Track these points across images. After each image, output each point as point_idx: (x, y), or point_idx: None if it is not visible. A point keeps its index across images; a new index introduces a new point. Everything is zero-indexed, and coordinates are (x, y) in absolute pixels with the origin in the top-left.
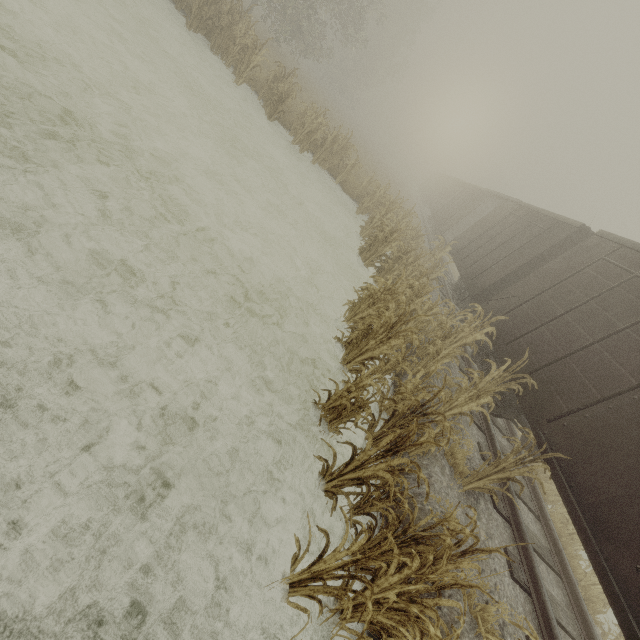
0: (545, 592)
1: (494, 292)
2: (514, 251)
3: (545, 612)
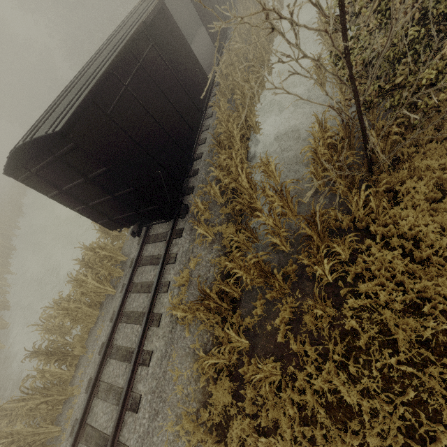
0: None
1: None
2: None
3: None
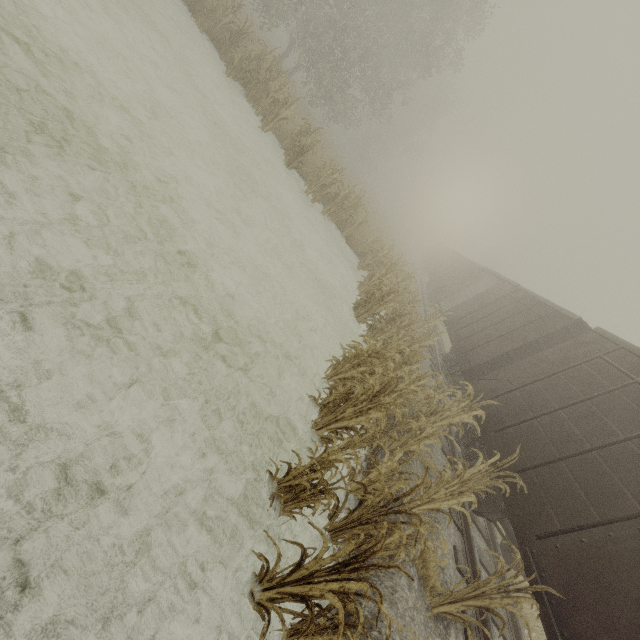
0: None
1: (485, 371)
2: (509, 332)
3: None
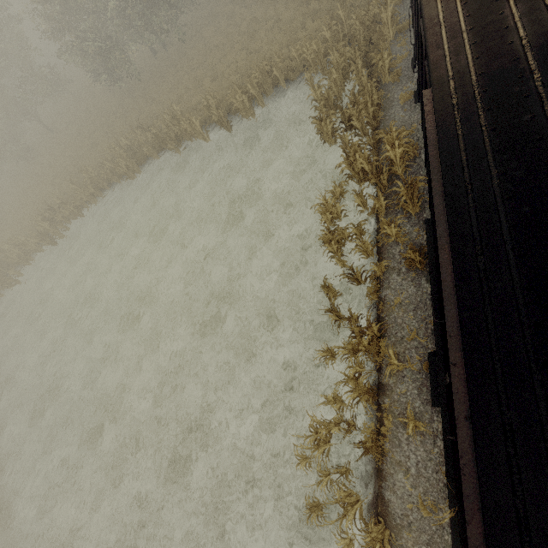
0: None
1: None
2: None
3: None
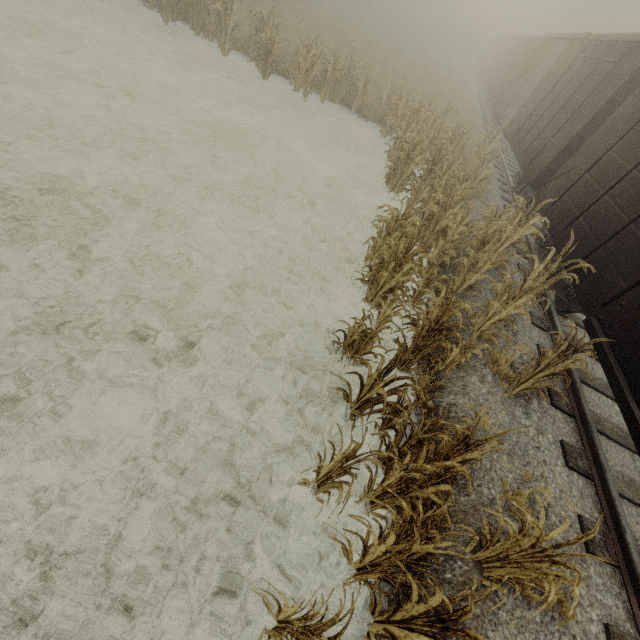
0: (609, 476)
1: (557, 170)
2: (578, 108)
3: (608, 494)
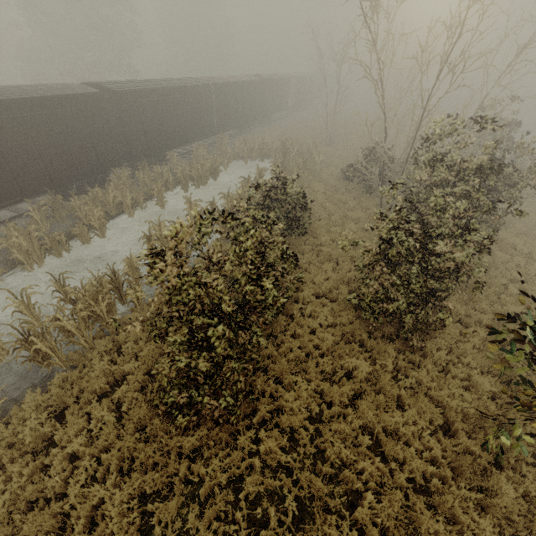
0: None
1: None
2: None
3: None
